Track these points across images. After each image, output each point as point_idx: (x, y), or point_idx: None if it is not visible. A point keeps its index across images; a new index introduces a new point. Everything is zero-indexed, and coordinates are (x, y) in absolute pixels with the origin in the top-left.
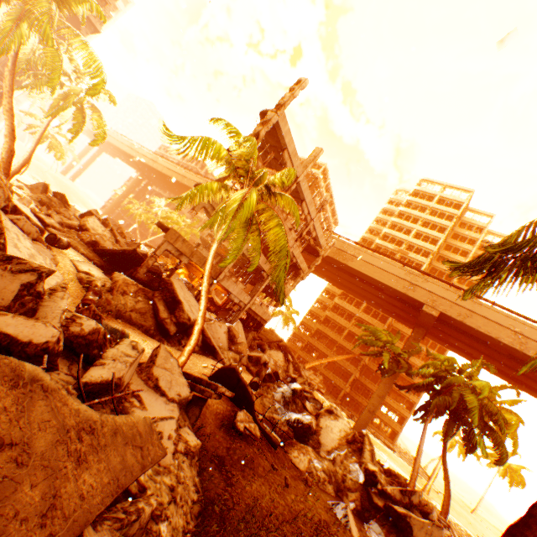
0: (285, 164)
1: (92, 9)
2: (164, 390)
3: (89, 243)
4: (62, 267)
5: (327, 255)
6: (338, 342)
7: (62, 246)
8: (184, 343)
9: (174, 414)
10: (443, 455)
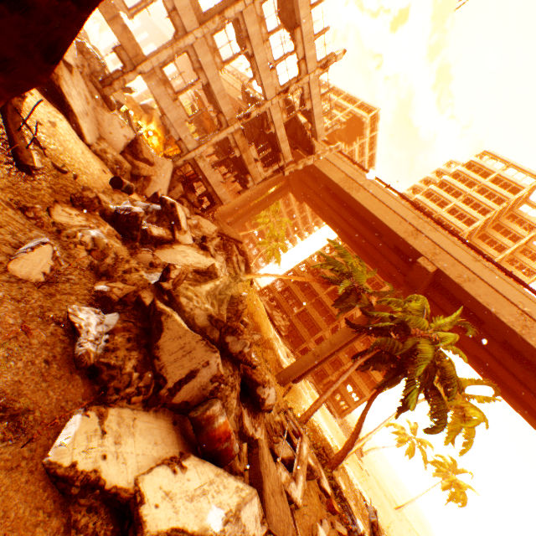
0: None
1: None
2: None
3: None
4: None
5: (333, 180)
6: (319, 296)
7: None
8: None
9: None
10: (366, 405)
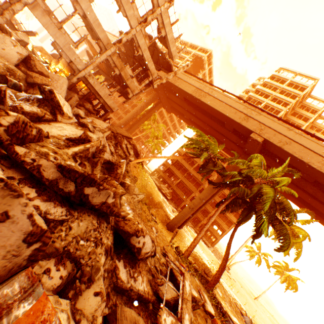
0: None
1: None
2: None
3: None
4: None
5: (188, 92)
6: (189, 171)
7: None
8: None
9: None
10: (230, 237)
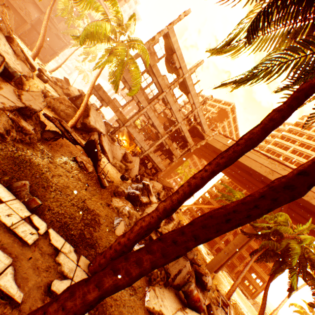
0: (175, 63)
1: None
2: (22, 99)
3: (66, 94)
4: (36, 83)
5: (216, 147)
6: None
7: (43, 80)
8: (84, 135)
9: (17, 103)
10: (266, 287)
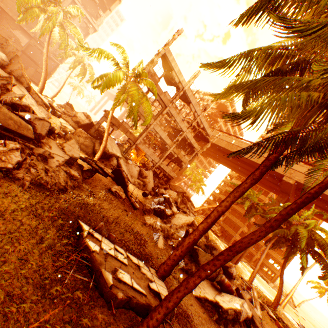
0: (174, 79)
1: (78, 12)
2: (66, 151)
3: (75, 122)
4: (53, 121)
5: (221, 146)
6: (232, 207)
7: (57, 115)
8: (105, 163)
9: (65, 157)
10: (281, 269)
